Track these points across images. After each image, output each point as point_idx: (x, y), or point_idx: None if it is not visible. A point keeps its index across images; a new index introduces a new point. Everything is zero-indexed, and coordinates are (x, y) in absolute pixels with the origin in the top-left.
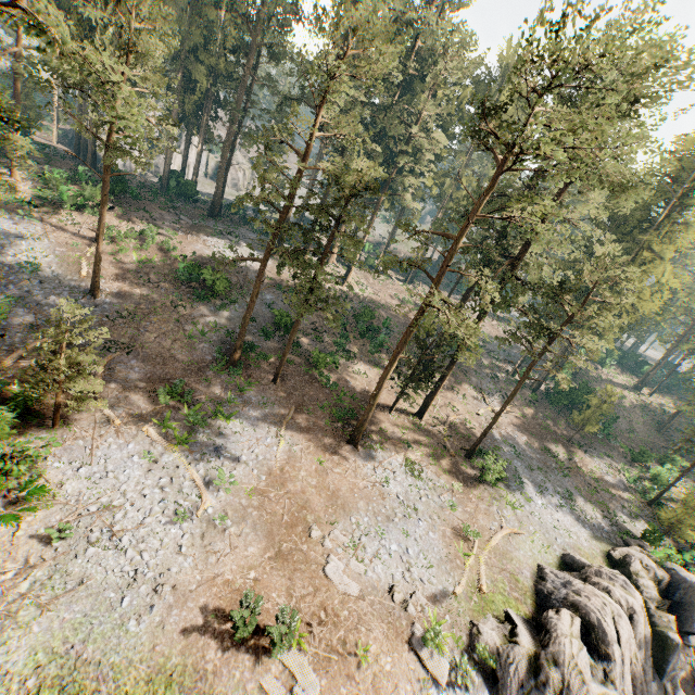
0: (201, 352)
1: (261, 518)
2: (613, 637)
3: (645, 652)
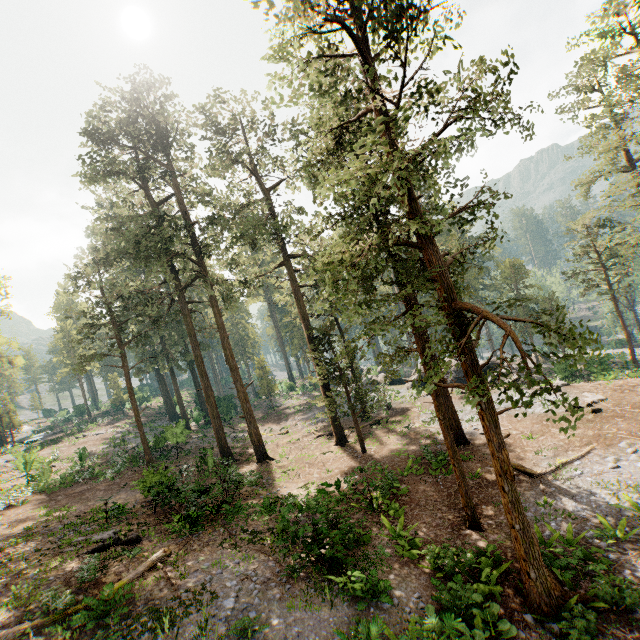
0: None
1: None
2: None
3: None
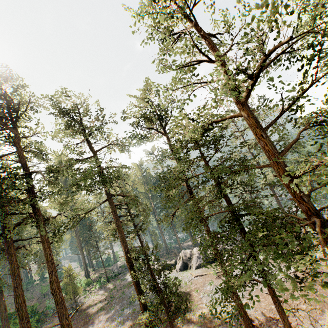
0: None
1: None
2: None
3: None
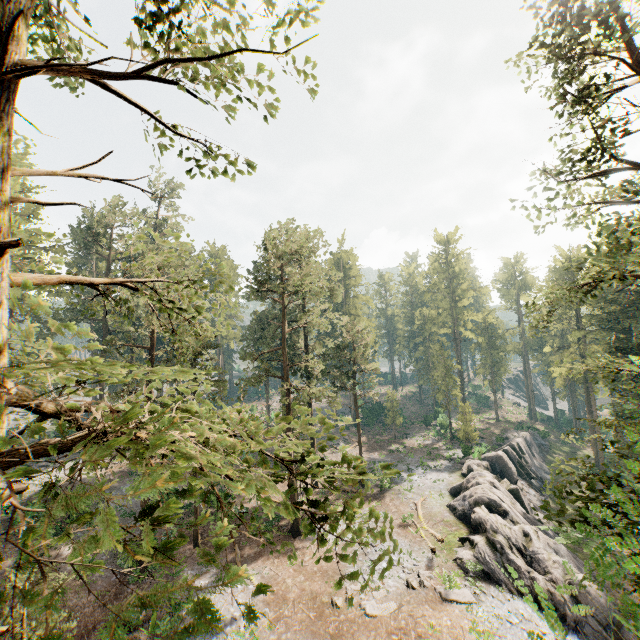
0: (102, 579)
1: (297, 632)
2: (498, 500)
3: (513, 500)
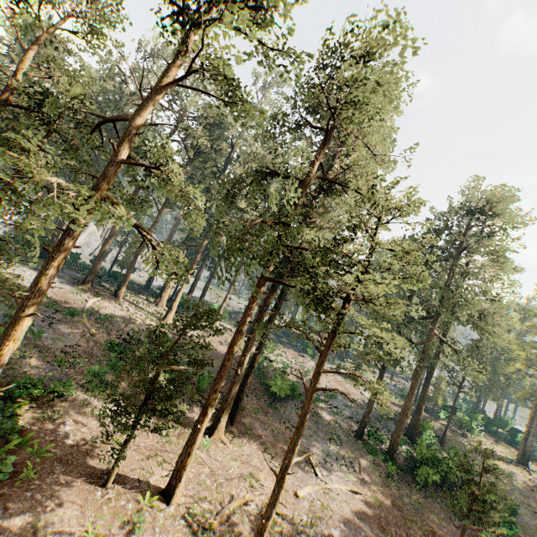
0: None
1: None
2: None
3: None
